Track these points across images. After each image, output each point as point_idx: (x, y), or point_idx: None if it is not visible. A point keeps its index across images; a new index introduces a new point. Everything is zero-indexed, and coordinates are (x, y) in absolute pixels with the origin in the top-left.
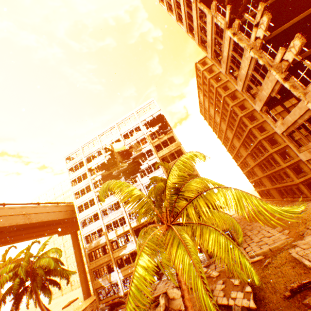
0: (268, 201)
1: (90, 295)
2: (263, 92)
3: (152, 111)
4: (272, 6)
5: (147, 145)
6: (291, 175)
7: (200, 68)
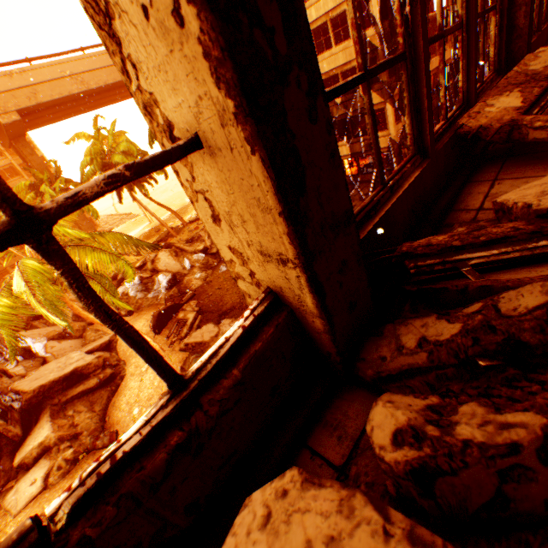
0: None
1: None
2: None
3: None
4: None
5: None
6: None
7: None
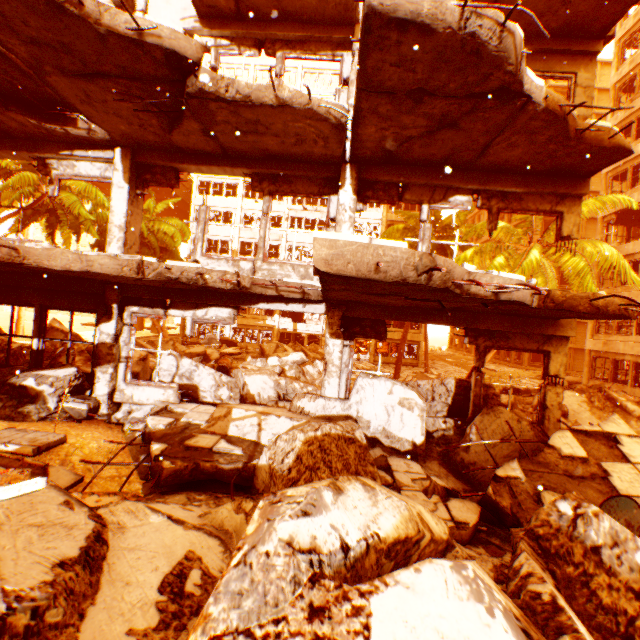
0: (458, 354)
1: (142, 329)
2: (636, 194)
3: None
4: None
5: None
6: None
7: None
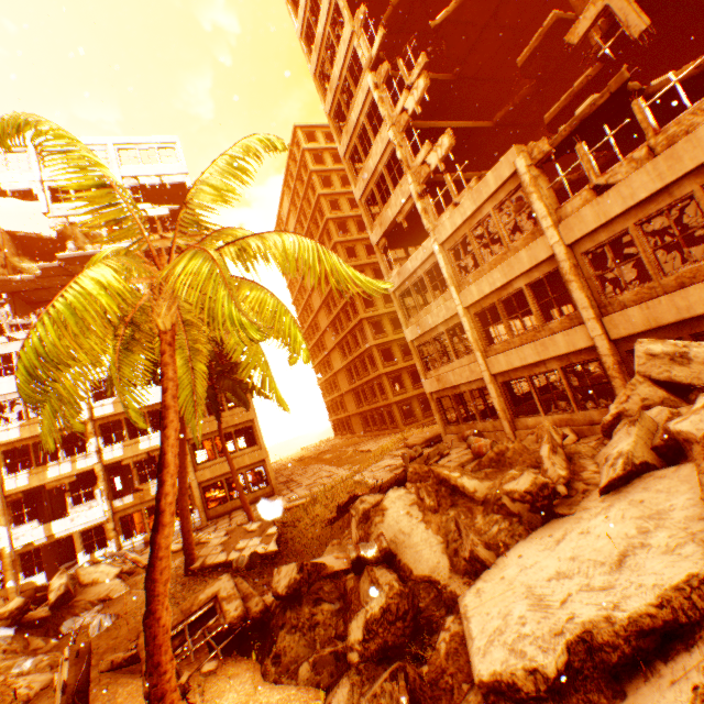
0: (344, 439)
1: None
2: (389, 210)
3: (166, 166)
4: (436, 86)
5: (125, 241)
6: (388, 388)
7: (303, 142)
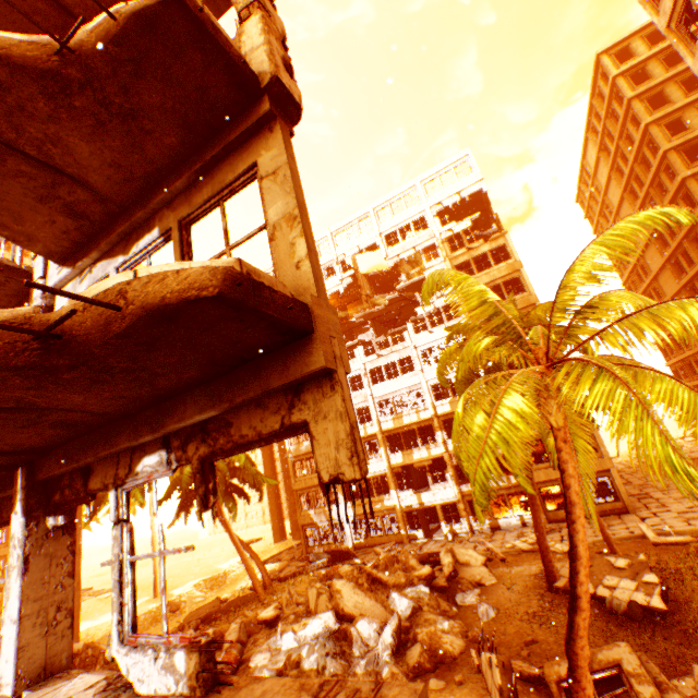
0: None
1: (284, 538)
2: None
3: (462, 181)
4: None
5: (439, 263)
6: None
7: (611, 68)
